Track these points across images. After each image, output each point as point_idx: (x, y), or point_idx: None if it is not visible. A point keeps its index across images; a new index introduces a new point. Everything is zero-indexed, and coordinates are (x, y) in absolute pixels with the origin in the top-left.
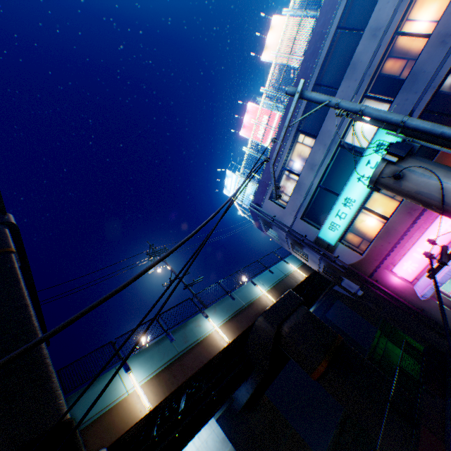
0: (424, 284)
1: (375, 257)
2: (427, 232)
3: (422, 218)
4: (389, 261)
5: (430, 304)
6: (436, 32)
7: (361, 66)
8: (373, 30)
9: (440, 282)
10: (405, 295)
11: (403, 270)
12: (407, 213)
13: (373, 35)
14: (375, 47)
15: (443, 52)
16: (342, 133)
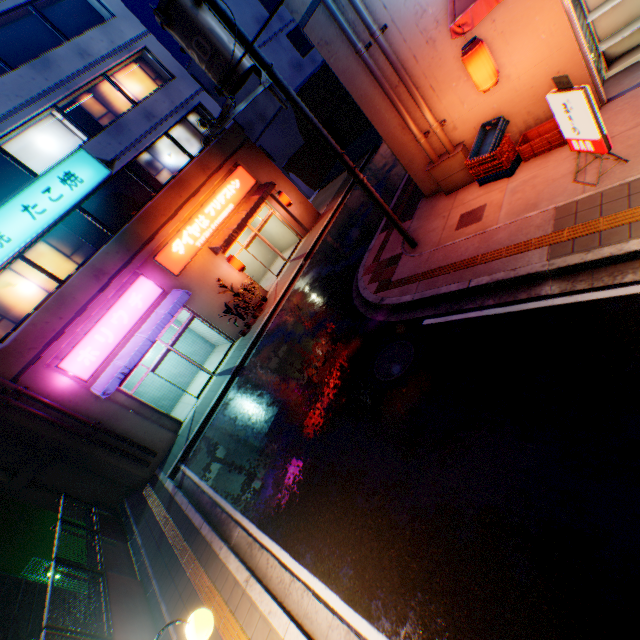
0: (108, 379)
1: (35, 343)
2: (118, 306)
3: (114, 285)
4: (59, 349)
5: (113, 409)
6: (145, 106)
7: (61, 72)
8: (84, 51)
9: (130, 367)
10: (78, 405)
11: (79, 364)
12: (97, 277)
13: (83, 55)
14: (84, 69)
15: (149, 126)
16: (9, 130)
